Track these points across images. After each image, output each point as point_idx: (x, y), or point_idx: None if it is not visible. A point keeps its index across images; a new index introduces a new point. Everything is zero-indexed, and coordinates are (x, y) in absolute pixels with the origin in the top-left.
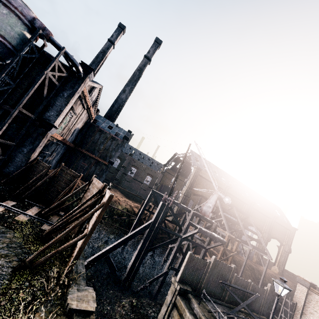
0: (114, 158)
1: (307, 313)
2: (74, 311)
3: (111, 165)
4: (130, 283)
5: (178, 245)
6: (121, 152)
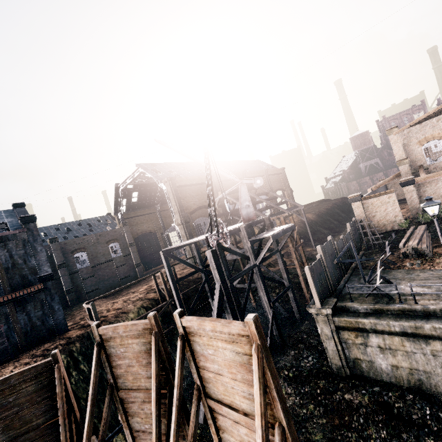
0: (43, 267)
1: (371, 219)
2: None
3: (51, 281)
4: None
5: (260, 276)
6: None
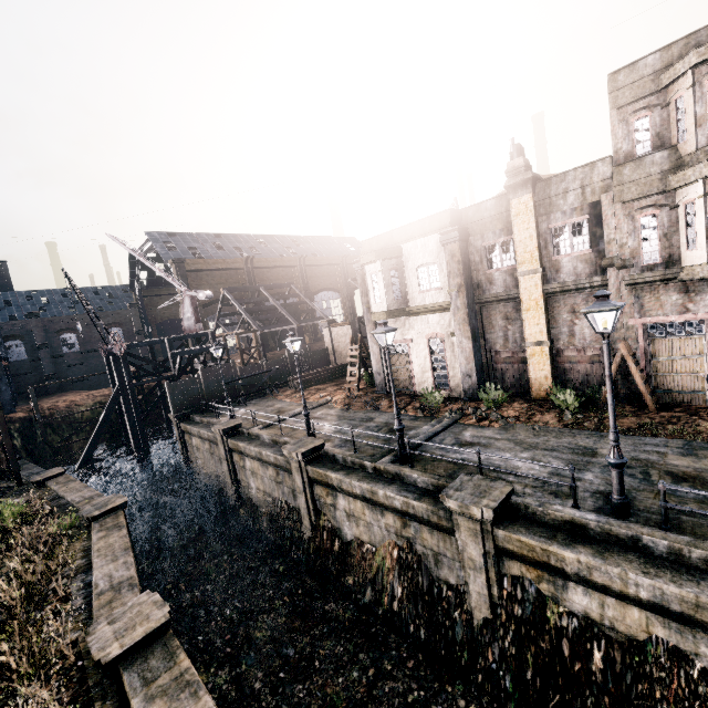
0: None
1: (337, 349)
2: (42, 481)
3: None
4: (151, 461)
5: None
6: (7, 324)
